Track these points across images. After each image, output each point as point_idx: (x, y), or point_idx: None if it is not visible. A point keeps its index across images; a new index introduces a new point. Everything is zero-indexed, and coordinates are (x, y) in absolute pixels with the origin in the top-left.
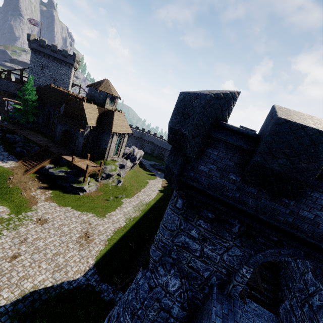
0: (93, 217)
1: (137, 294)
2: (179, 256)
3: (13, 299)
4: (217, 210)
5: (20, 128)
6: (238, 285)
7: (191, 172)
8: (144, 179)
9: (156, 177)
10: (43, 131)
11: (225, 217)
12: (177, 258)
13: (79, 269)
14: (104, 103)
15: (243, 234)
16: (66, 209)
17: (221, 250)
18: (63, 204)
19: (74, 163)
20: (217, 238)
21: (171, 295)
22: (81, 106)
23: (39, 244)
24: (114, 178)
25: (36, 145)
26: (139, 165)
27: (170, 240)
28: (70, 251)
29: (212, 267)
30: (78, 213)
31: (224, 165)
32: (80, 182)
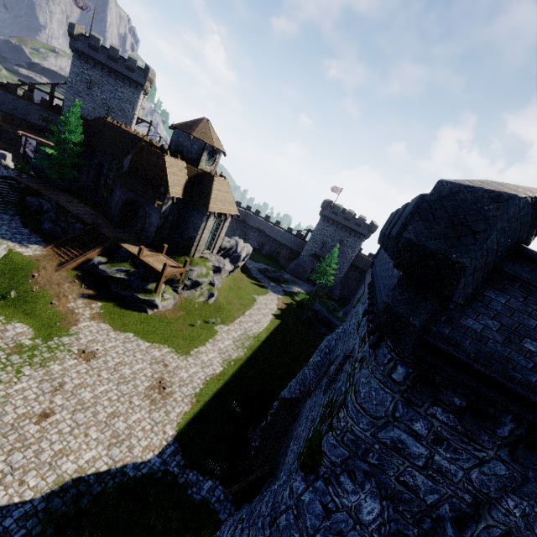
0: (170, 353)
1: (299, 519)
2: (384, 461)
3: (46, 489)
4: (473, 394)
5: (50, 188)
6: (497, 527)
7: (444, 326)
8: (249, 293)
9: (267, 291)
10: (86, 196)
11: (497, 411)
12: (378, 464)
13: (152, 444)
14: (198, 159)
15: (519, 442)
16: (126, 336)
17: (469, 463)
18: (121, 327)
19: (142, 259)
20: (463, 442)
21: (364, 527)
22: (161, 162)
23: (84, 394)
24: (204, 289)
25: (78, 221)
26: (241, 269)
27: (370, 434)
28: (135, 410)
29: (445, 489)
30: (146, 344)
31: (515, 324)
32: (149, 291)
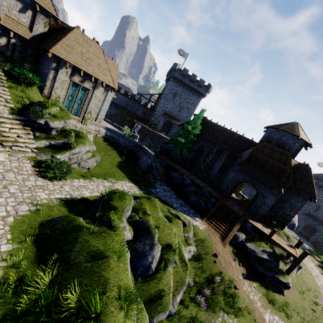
0: None
1: None
2: None
3: None
4: None
5: (173, 162)
6: None
7: None
8: None
9: None
10: (187, 167)
11: None
12: None
13: None
14: (294, 153)
15: None
16: None
17: None
18: (287, 321)
19: (273, 239)
20: None
21: None
22: (284, 158)
23: None
24: None
25: (210, 195)
26: None
27: None
28: None
29: None
30: None
31: None
32: (283, 272)
